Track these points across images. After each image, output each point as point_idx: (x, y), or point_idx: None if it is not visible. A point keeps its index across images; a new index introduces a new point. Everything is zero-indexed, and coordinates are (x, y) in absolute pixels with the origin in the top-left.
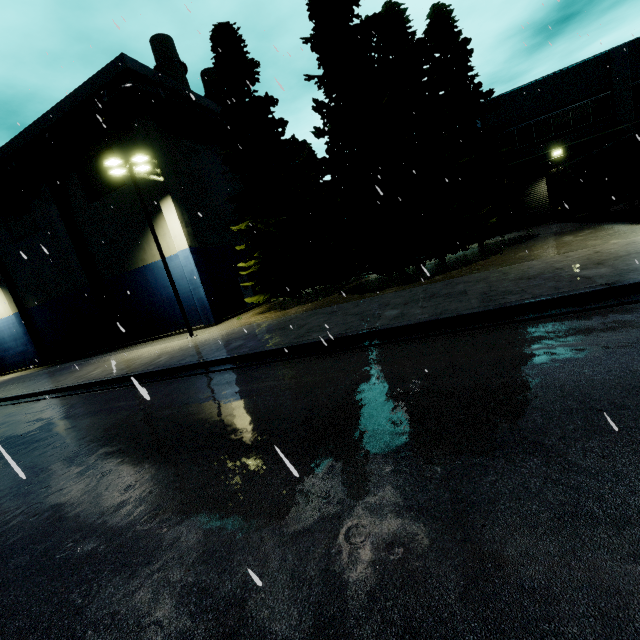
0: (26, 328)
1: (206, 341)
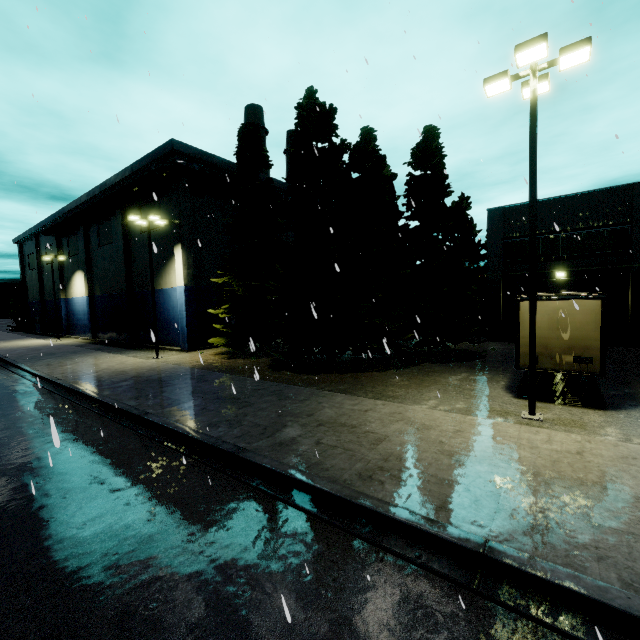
0: (90, 309)
1: (135, 369)
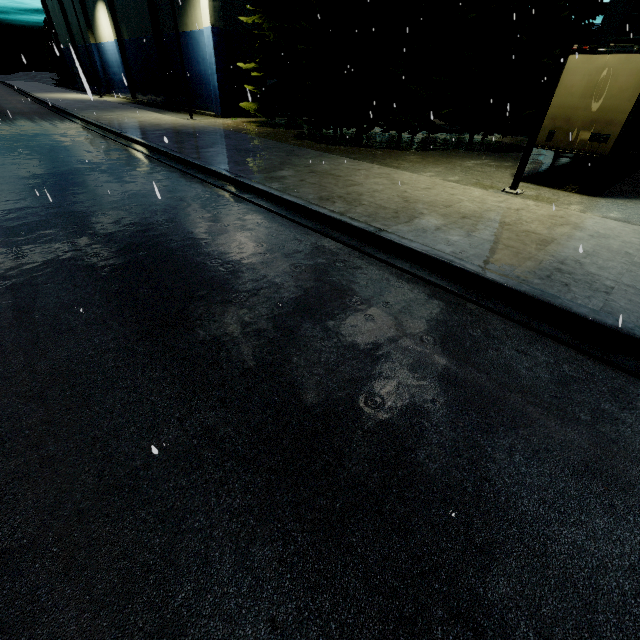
0: (122, 59)
1: (168, 124)
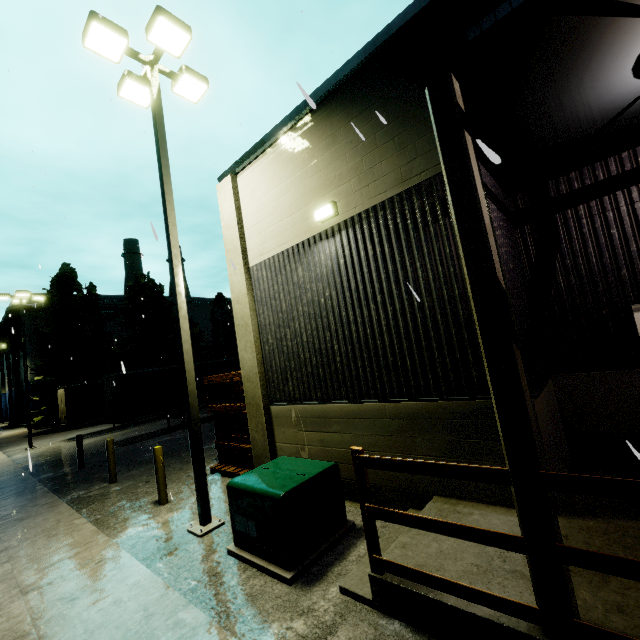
0: (9, 401)
1: None
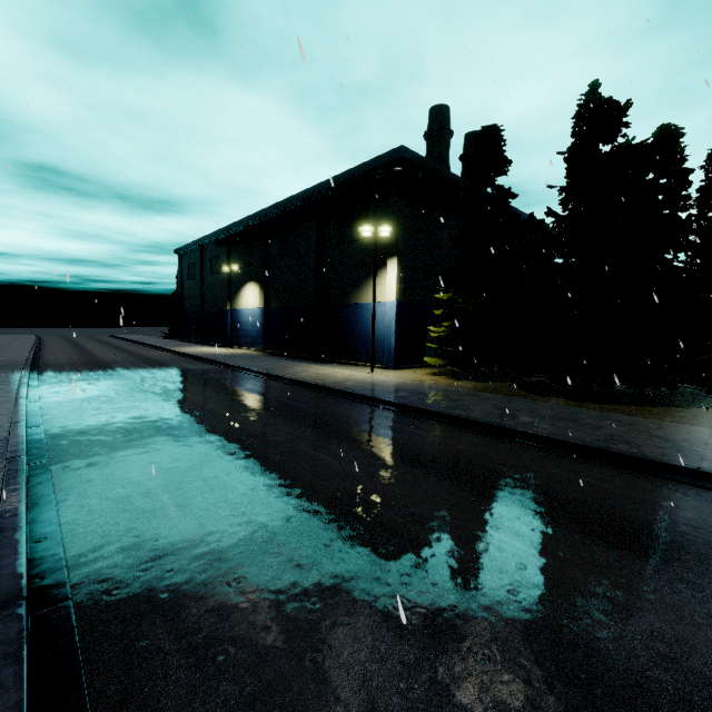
0: (263, 321)
1: (382, 382)
